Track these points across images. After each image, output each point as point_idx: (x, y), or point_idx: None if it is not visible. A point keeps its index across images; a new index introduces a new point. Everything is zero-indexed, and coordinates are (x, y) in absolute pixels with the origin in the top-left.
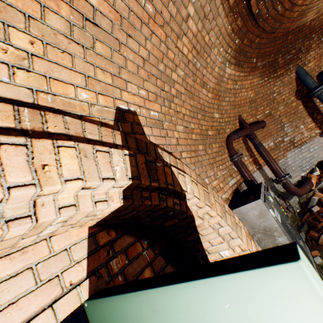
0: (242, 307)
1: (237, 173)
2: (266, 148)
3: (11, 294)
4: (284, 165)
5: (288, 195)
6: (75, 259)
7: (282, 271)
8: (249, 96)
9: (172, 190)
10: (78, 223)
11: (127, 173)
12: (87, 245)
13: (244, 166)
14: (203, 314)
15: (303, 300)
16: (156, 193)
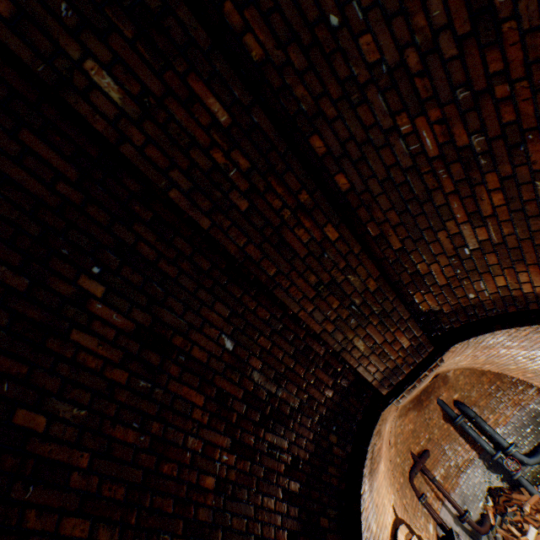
0: None
1: (428, 516)
2: (438, 477)
3: None
4: (461, 496)
5: (476, 534)
6: None
7: None
8: (409, 427)
9: None
10: None
11: None
12: None
13: (431, 508)
14: None
15: None
16: None
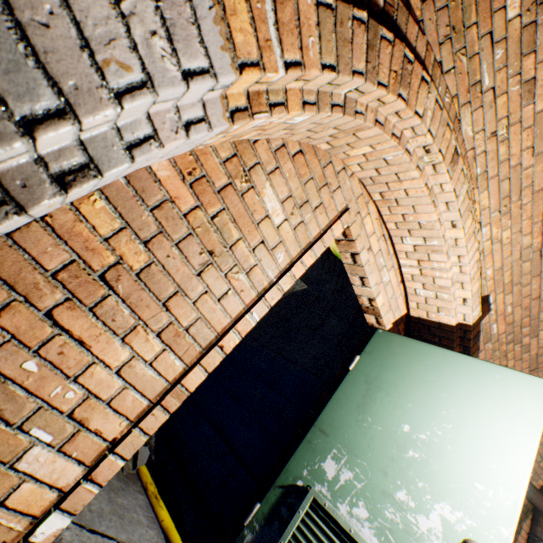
0: (506, 379)
1: None
2: None
3: (388, 290)
4: None
5: None
6: (394, 313)
7: (540, 380)
8: None
9: None
10: (424, 305)
11: (473, 320)
12: (398, 317)
13: None
14: (478, 372)
15: (539, 390)
16: (458, 350)
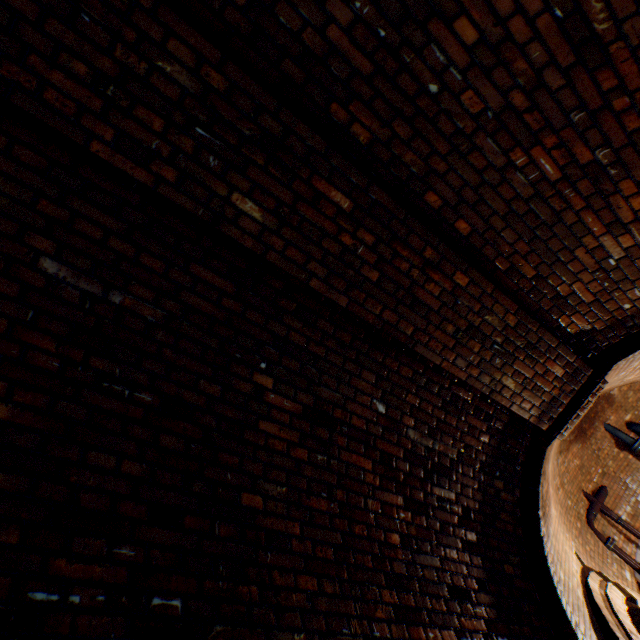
0: None
1: (621, 562)
2: (624, 516)
3: None
4: None
5: None
6: None
7: None
8: (575, 463)
9: (630, 596)
10: None
11: (620, 592)
12: None
13: (623, 552)
14: None
15: None
16: (625, 599)
